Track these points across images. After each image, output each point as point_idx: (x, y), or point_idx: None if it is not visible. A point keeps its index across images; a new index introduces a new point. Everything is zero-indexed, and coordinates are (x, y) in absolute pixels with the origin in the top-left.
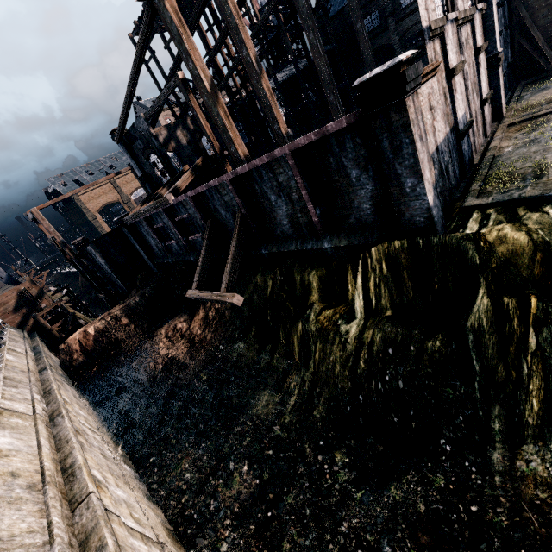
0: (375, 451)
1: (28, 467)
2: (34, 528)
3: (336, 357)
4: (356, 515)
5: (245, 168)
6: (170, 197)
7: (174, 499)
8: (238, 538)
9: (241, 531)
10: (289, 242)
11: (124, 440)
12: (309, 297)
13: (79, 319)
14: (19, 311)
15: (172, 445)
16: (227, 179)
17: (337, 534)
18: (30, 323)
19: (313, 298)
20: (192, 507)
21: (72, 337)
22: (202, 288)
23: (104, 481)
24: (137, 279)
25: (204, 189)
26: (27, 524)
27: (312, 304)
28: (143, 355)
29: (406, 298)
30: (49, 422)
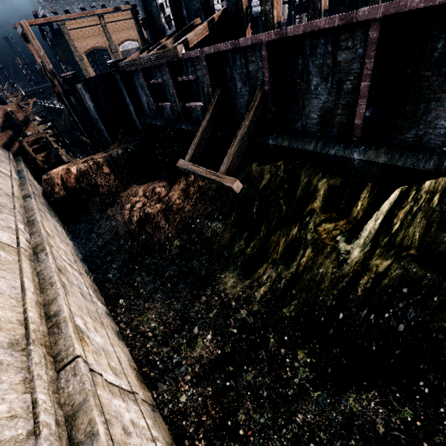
0: (338, 362)
1: (11, 317)
2: (15, 410)
3: (327, 272)
4: (312, 412)
5: (298, 29)
6: (180, 49)
7: (140, 342)
8: (197, 395)
9: (200, 390)
10: (307, 140)
11: (97, 276)
12: (310, 204)
13: (62, 155)
14: (5, 132)
15: (141, 294)
16: (265, 41)
17: (291, 422)
18: (15, 146)
19: (315, 207)
20: (156, 354)
21: (55, 171)
22: (194, 162)
23: (86, 330)
24: (119, 132)
25: (229, 47)
26: (7, 405)
27: (313, 212)
28: (119, 206)
29: (444, 243)
30: (32, 255)
